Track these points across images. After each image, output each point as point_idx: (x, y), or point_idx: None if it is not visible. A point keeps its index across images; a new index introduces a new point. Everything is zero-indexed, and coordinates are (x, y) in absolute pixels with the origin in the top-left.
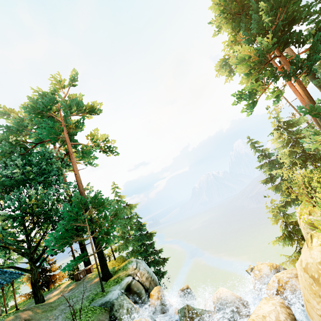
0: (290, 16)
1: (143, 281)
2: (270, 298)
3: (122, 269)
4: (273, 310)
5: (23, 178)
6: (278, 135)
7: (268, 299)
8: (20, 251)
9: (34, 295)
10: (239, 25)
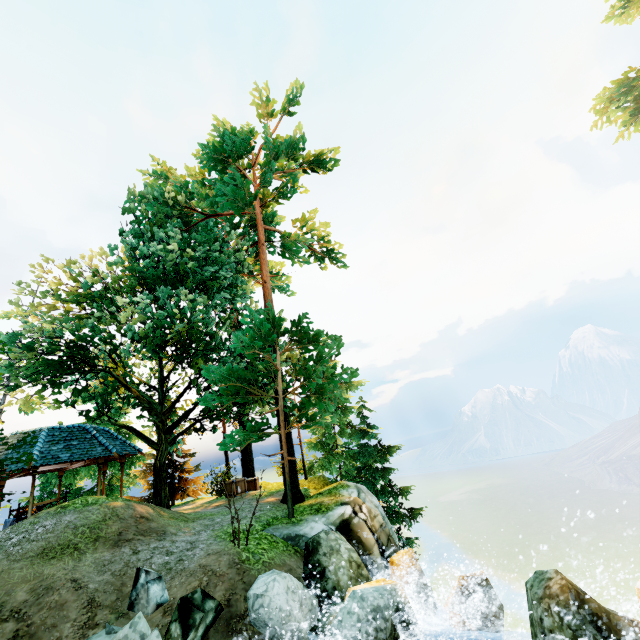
0: None
1: (374, 527)
2: None
3: (325, 493)
4: None
5: (175, 273)
6: None
7: None
8: (147, 403)
9: (155, 492)
10: None
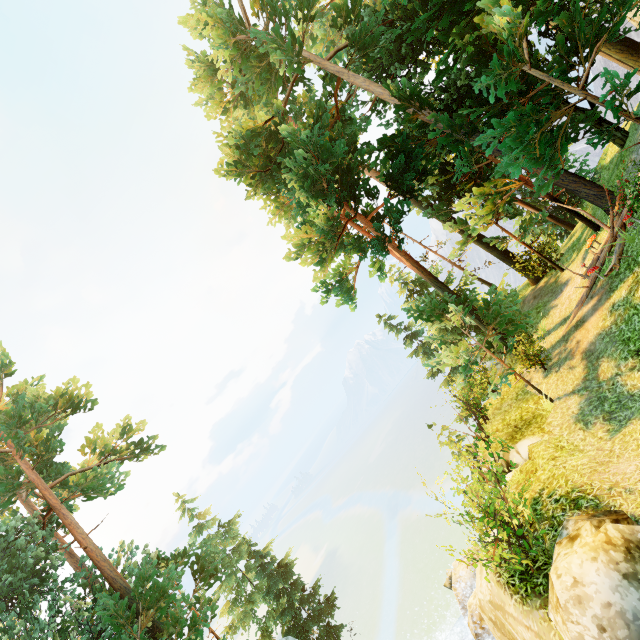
0: (342, 163)
1: None
2: None
3: None
4: None
5: None
6: (413, 306)
7: None
8: None
9: None
10: (277, 183)
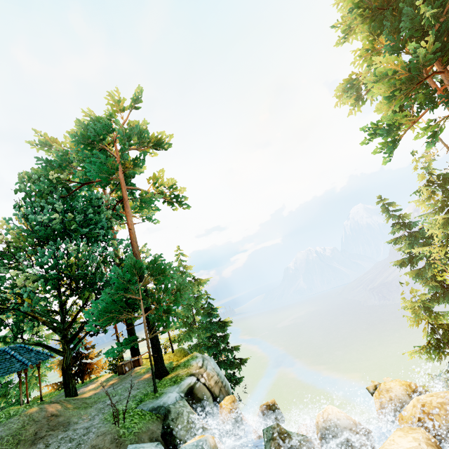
0: None
1: (210, 386)
2: (409, 430)
3: (182, 365)
4: (415, 448)
5: (63, 228)
6: (427, 194)
7: (405, 430)
8: (52, 325)
9: (65, 386)
10: (380, 26)
